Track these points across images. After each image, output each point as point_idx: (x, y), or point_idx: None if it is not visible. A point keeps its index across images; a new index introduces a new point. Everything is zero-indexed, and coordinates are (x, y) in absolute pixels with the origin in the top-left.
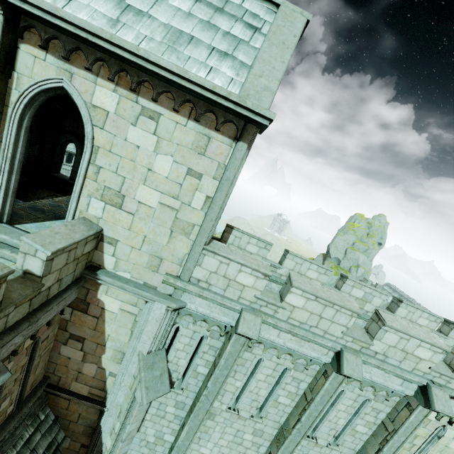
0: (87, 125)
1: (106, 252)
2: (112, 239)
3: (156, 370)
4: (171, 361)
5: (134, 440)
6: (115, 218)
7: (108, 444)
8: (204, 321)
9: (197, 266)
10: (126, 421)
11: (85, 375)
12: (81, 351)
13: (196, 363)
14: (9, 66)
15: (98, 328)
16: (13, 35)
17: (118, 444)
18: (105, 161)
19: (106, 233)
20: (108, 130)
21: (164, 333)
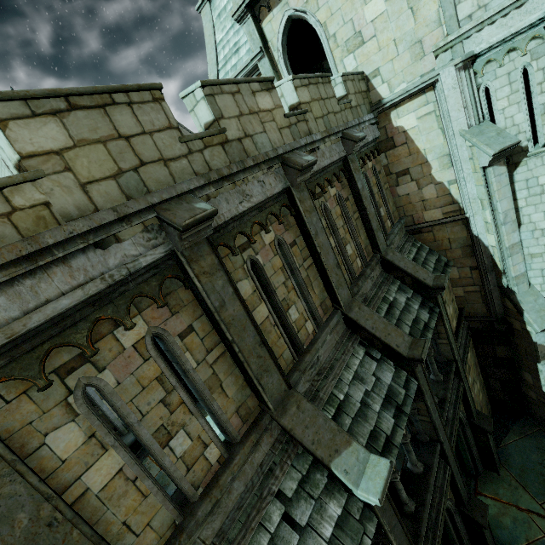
0: (311, 18)
1: (376, 86)
2: (373, 72)
3: (488, 134)
4: (504, 128)
5: (522, 236)
6: (365, 54)
7: (491, 241)
8: (512, 52)
9: (457, 6)
10: (492, 202)
11: (429, 200)
12: (412, 181)
13: (538, 105)
14: (265, 43)
15: (412, 151)
16: (257, 24)
17: (500, 231)
18: (333, 25)
19: (367, 72)
20: (322, 4)
21: (472, 100)
